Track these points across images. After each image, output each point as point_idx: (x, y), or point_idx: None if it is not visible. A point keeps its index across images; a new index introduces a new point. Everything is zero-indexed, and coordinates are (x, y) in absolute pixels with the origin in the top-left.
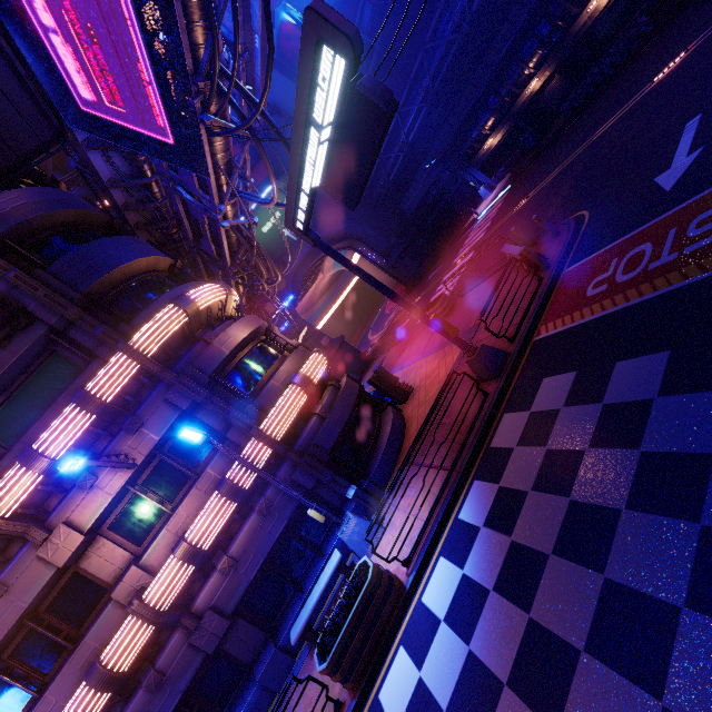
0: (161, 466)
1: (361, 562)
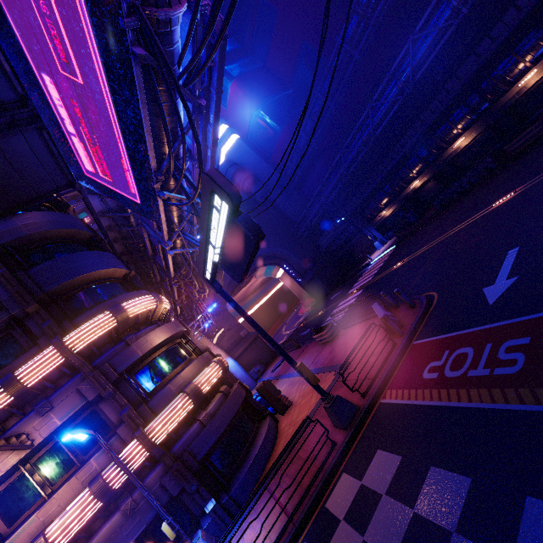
0: (57, 447)
1: None
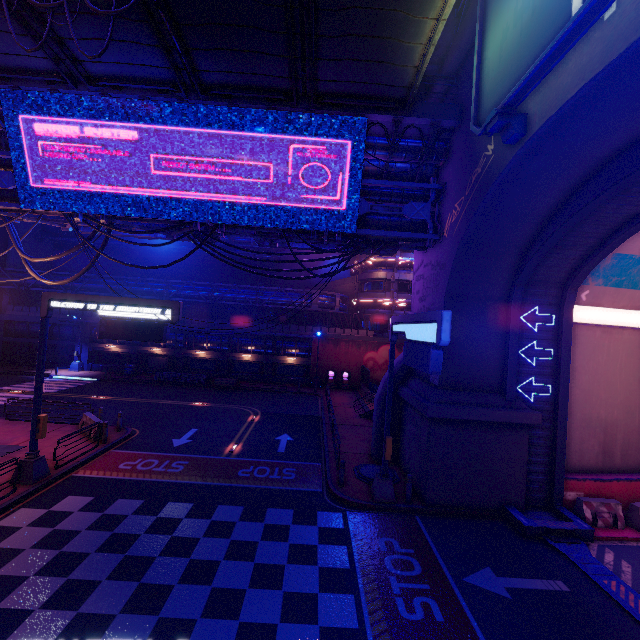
0: None
1: None
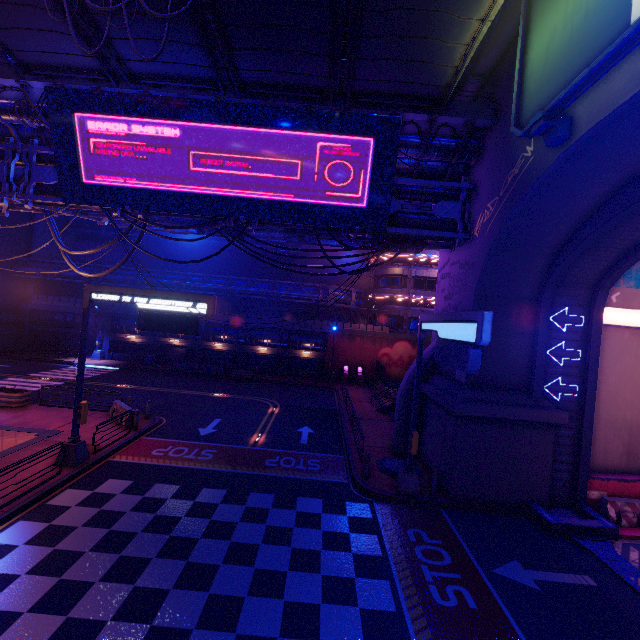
0: None
1: None
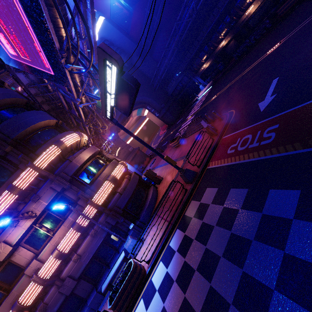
0: (49, 215)
1: (129, 261)
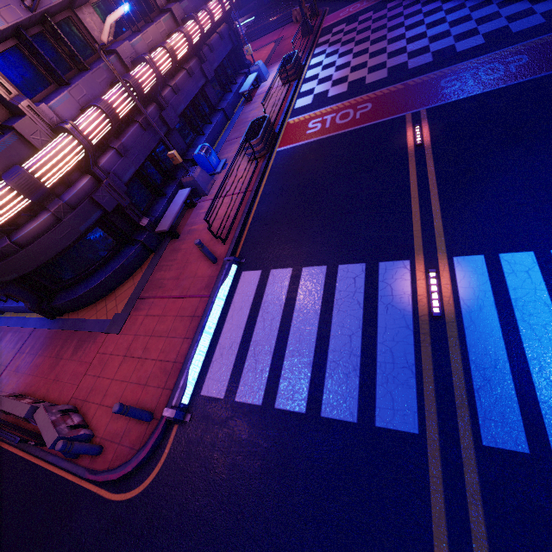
0: None
1: (285, 56)
